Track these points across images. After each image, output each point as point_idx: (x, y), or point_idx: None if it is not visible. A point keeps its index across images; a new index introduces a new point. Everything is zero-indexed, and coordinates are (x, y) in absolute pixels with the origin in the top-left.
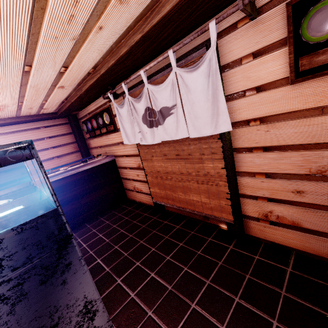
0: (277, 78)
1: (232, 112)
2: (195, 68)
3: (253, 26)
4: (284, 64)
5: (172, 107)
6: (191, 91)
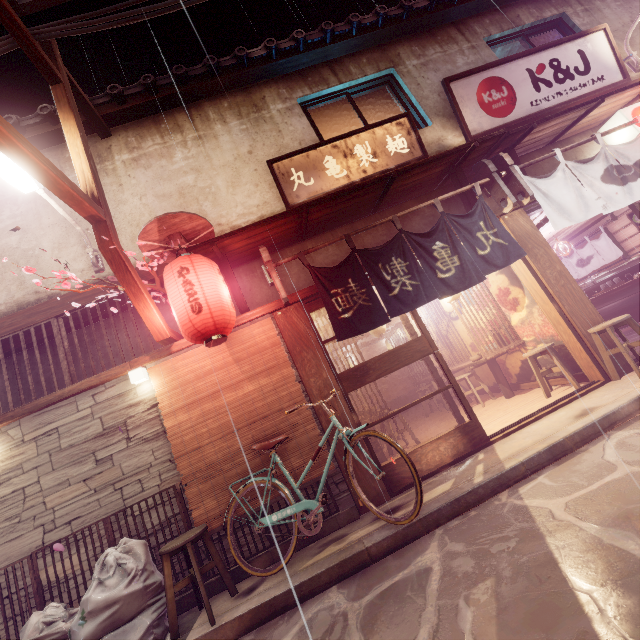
0: (635, 232)
1: (625, 247)
2: (598, 239)
3: (618, 221)
4: (635, 228)
5: (593, 255)
6: (600, 247)
